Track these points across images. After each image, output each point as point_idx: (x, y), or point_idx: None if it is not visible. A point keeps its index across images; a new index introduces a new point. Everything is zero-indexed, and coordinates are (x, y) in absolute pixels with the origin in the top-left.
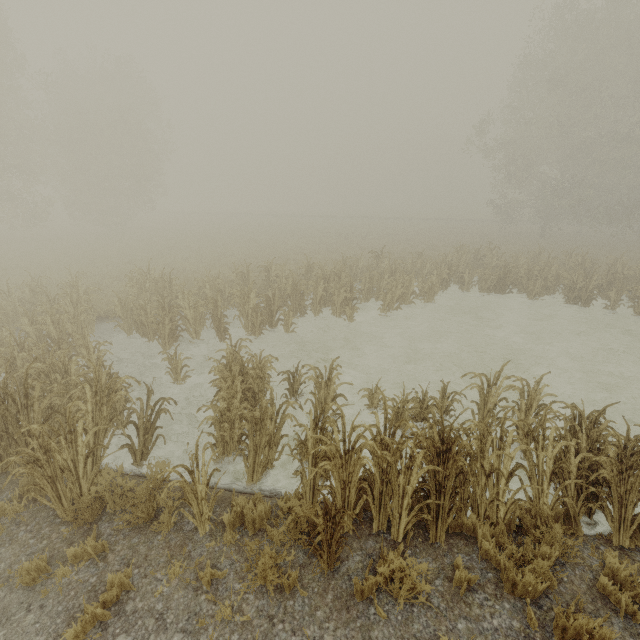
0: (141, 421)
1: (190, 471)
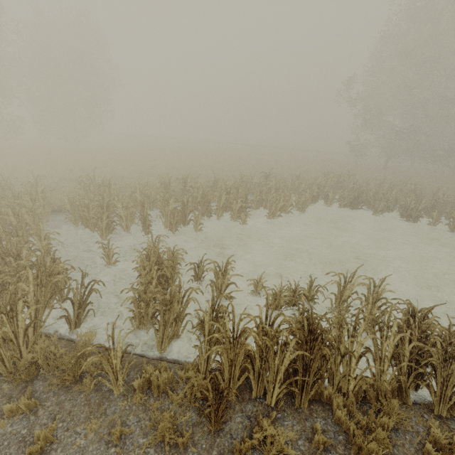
0: (76, 298)
1: (107, 348)
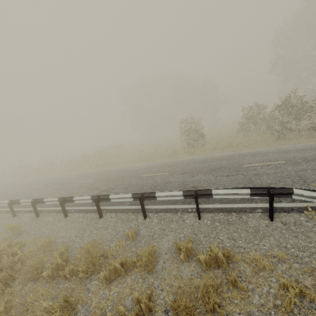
0: None
1: None
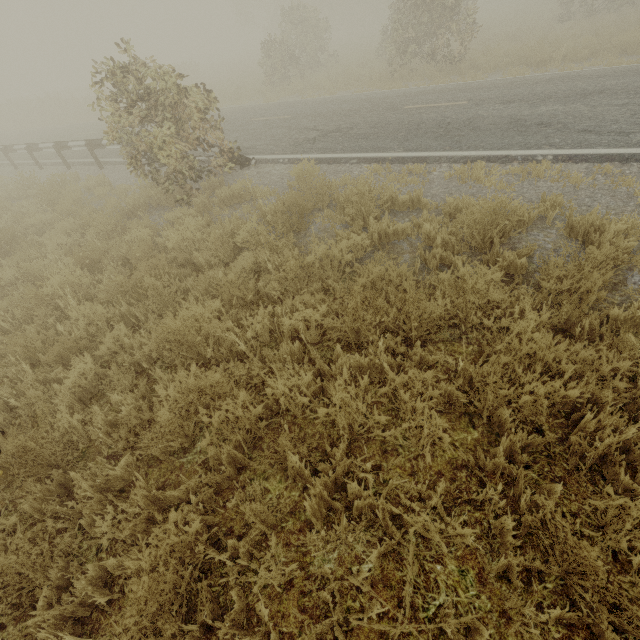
0: None
1: None
